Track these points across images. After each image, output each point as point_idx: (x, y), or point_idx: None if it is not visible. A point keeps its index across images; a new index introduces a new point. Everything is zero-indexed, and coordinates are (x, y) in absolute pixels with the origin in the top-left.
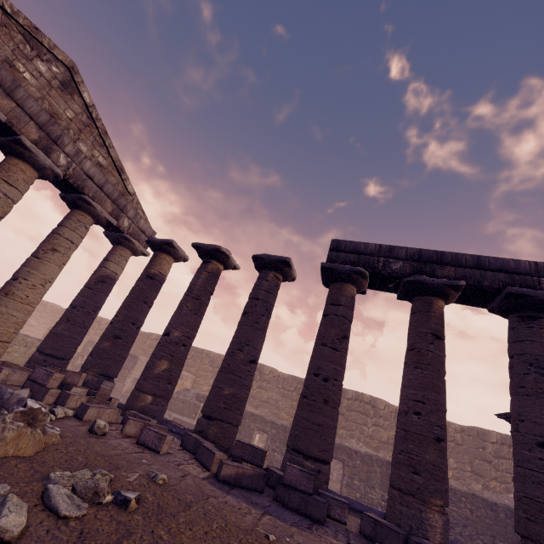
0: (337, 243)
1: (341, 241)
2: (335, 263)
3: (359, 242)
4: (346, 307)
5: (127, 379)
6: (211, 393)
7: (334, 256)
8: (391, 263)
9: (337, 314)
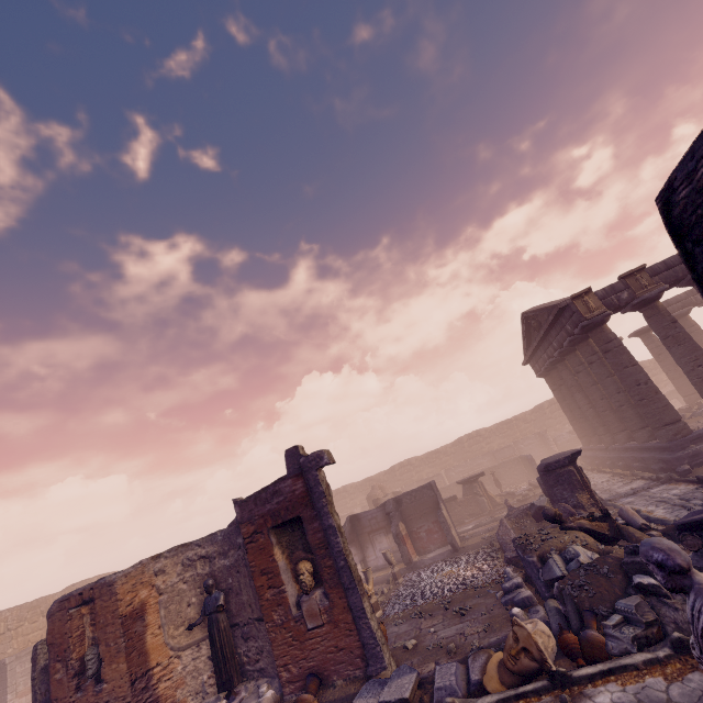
0: (666, 303)
1: (667, 301)
2: (678, 312)
3: (675, 297)
4: (696, 324)
5: None
6: (684, 387)
7: (671, 309)
8: (697, 297)
9: (696, 329)
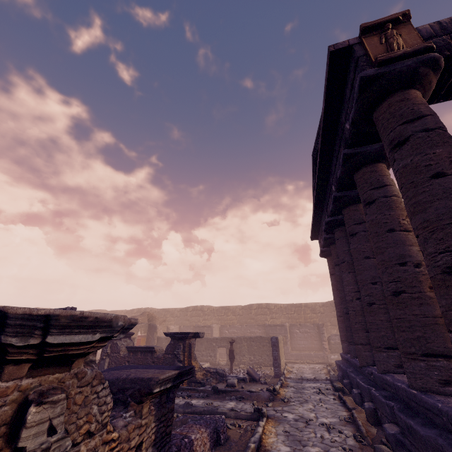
0: None
1: None
2: None
3: None
4: None
5: (288, 342)
6: None
7: None
8: None
9: None
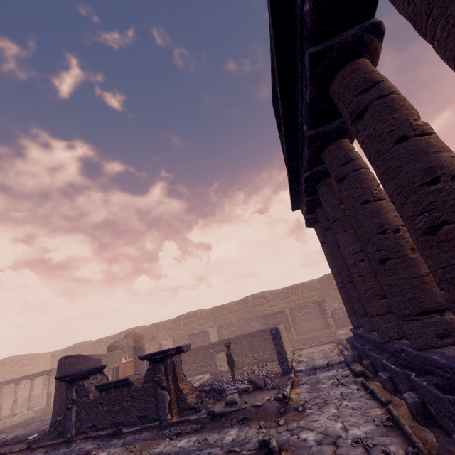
0: None
1: None
2: None
3: None
4: None
5: (291, 329)
6: None
7: None
8: None
9: None
